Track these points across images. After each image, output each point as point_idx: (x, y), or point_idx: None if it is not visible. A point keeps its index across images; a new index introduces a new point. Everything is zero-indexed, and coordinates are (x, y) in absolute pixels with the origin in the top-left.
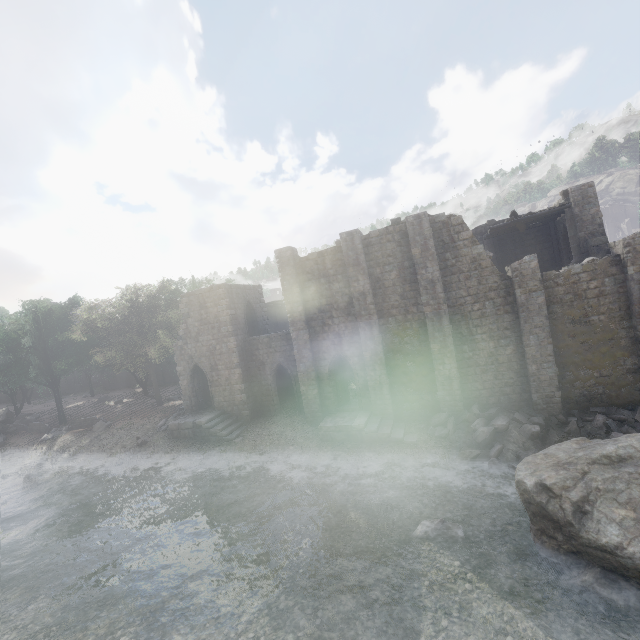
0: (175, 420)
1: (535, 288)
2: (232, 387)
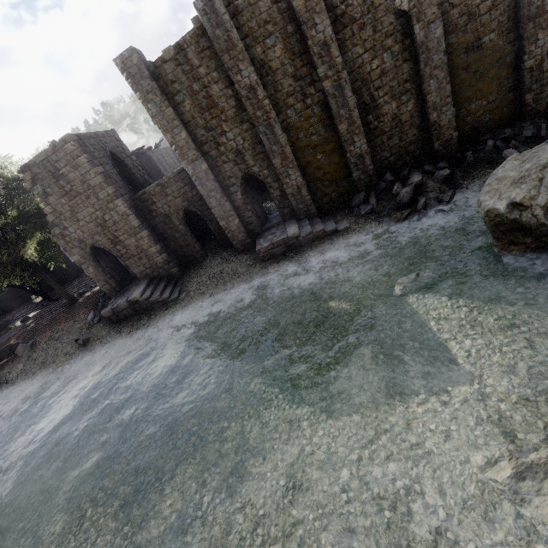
0: (104, 308)
1: (433, 17)
2: (147, 252)
